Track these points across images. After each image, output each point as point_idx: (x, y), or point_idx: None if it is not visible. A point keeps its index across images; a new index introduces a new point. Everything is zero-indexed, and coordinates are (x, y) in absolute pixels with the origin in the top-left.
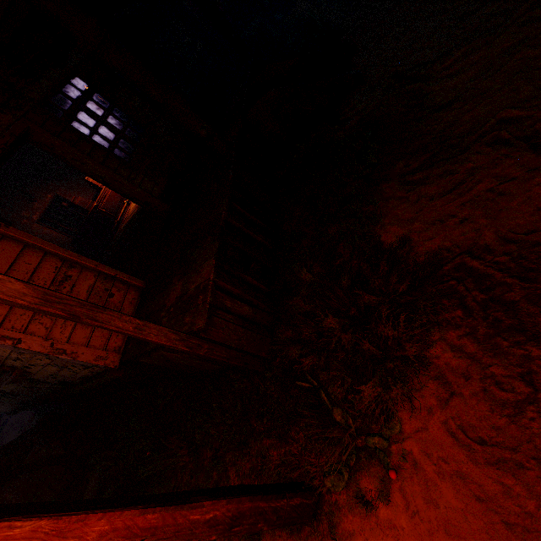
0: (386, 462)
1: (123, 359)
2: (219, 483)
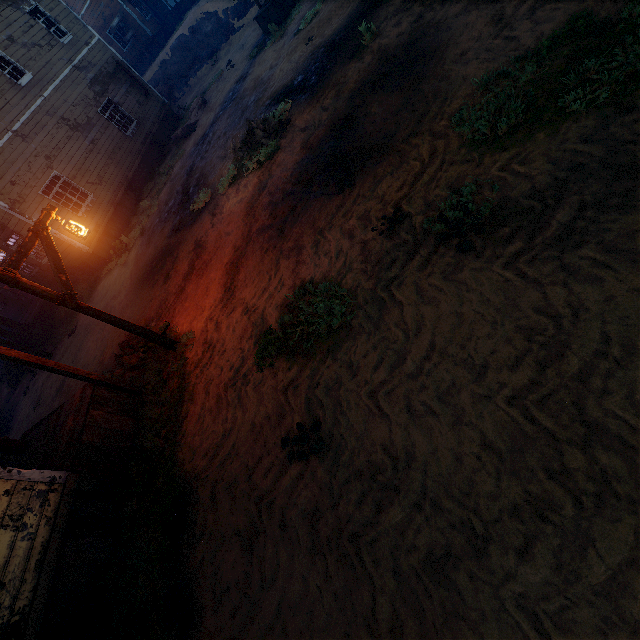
0: (165, 323)
1: (71, 465)
2: (174, 394)
